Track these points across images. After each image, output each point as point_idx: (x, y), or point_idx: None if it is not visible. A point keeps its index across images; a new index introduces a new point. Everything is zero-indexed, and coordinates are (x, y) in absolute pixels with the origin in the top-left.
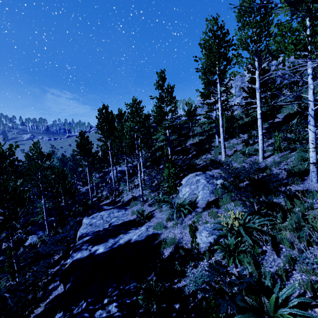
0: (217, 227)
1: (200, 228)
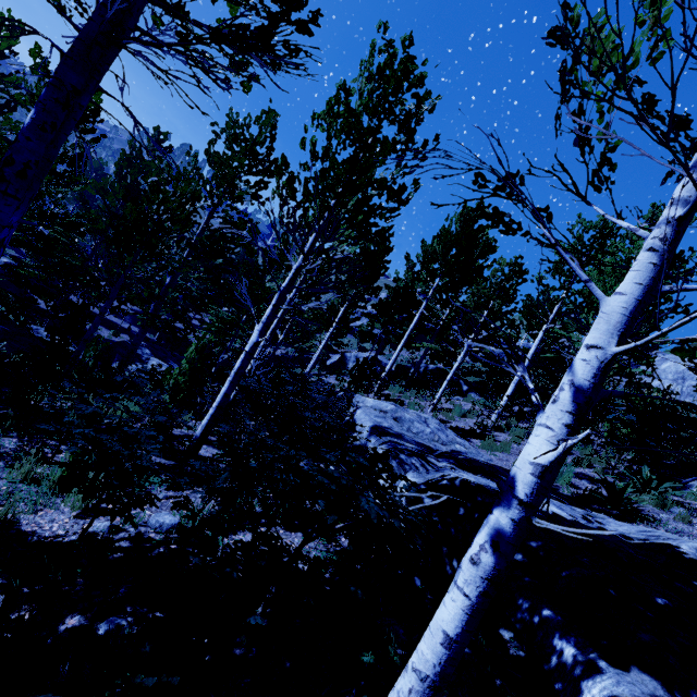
0: None
1: None
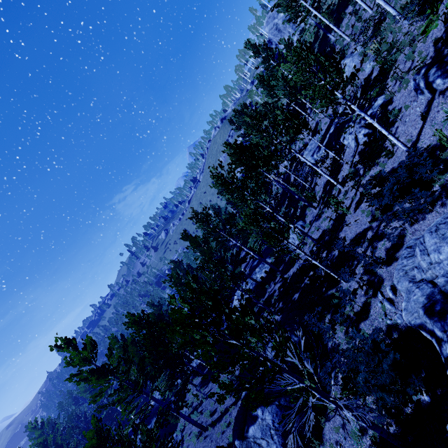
0: (370, 58)
1: (364, 68)
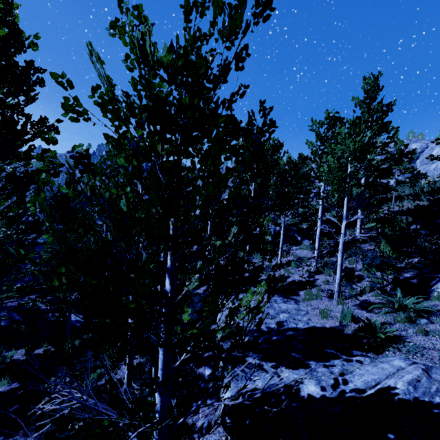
0: None
1: None
